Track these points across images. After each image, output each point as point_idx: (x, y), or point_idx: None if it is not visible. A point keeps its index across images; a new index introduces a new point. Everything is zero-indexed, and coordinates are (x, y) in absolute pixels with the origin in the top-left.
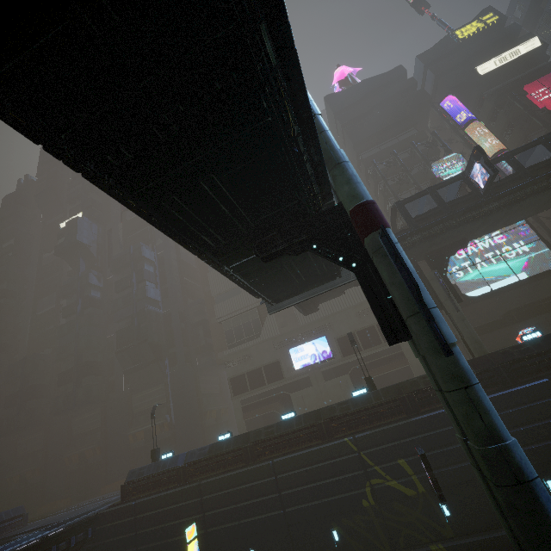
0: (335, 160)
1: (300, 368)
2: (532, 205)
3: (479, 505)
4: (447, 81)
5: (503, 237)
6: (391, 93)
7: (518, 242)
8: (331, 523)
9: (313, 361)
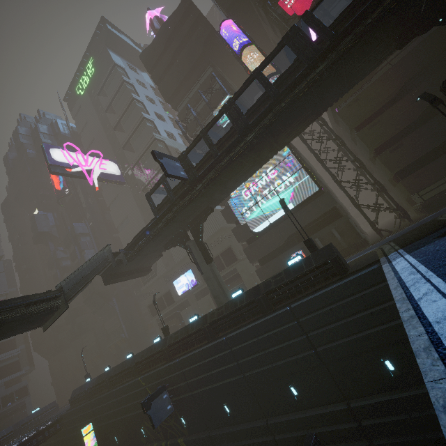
0: None
1: (181, 295)
2: (241, 169)
3: (198, 418)
4: (222, 1)
5: (275, 171)
6: (183, 34)
7: (286, 174)
8: (141, 424)
9: (187, 288)
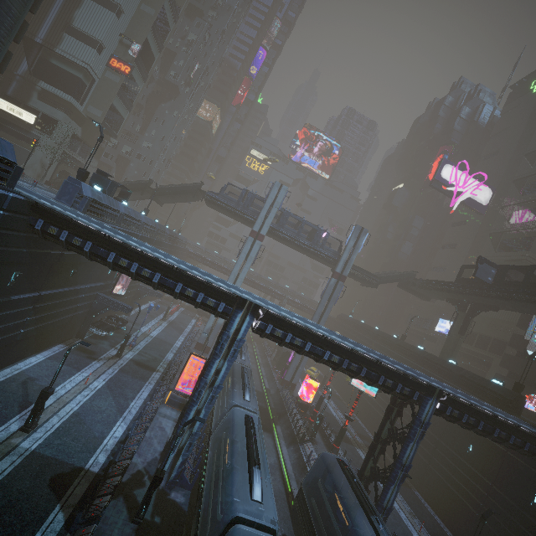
0: (339, 259)
1: (436, 331)
2: None
3: None
4: None
5: None
6: None
7: None
8: None
9: (445, 332)
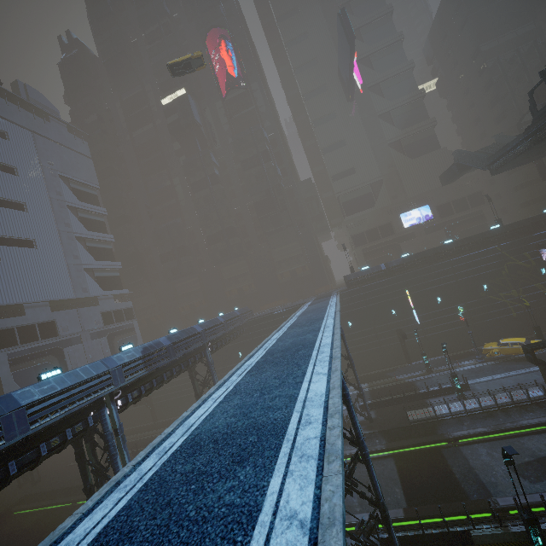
0: None
1: (408, 227)
2: None
3: None
4: None
5: None
6: None
7: None
8: (483, 282)
9: (418, 222)
